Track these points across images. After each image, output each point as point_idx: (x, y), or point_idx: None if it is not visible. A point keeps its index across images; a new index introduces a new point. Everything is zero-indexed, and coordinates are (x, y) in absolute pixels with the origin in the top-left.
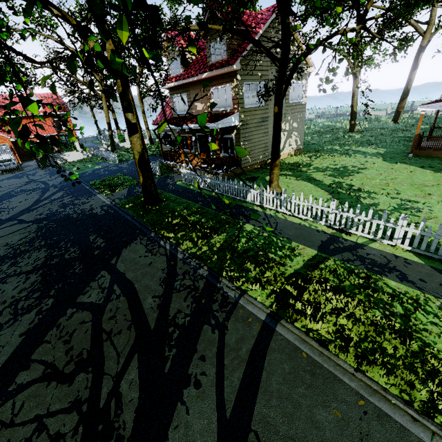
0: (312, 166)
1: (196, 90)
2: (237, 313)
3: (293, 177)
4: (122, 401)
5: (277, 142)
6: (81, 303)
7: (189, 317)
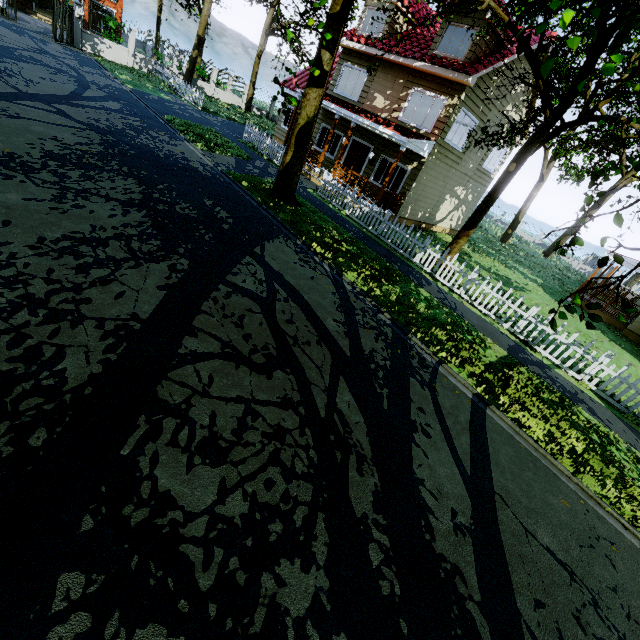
0: (473, 259)
1: (389, 76)
2: (441, 379)
3: (456, 260)
4: (347, 420)
5: (488, 208)
6: (235, 285)
7: (389, 362)
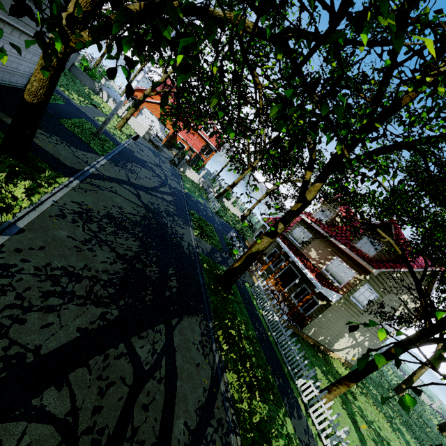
0: (357, 402)
1: (323, 243)
2: None
3: (339, 397)
4: None
5: (369, 372)
6: (133, 347)
7: None
